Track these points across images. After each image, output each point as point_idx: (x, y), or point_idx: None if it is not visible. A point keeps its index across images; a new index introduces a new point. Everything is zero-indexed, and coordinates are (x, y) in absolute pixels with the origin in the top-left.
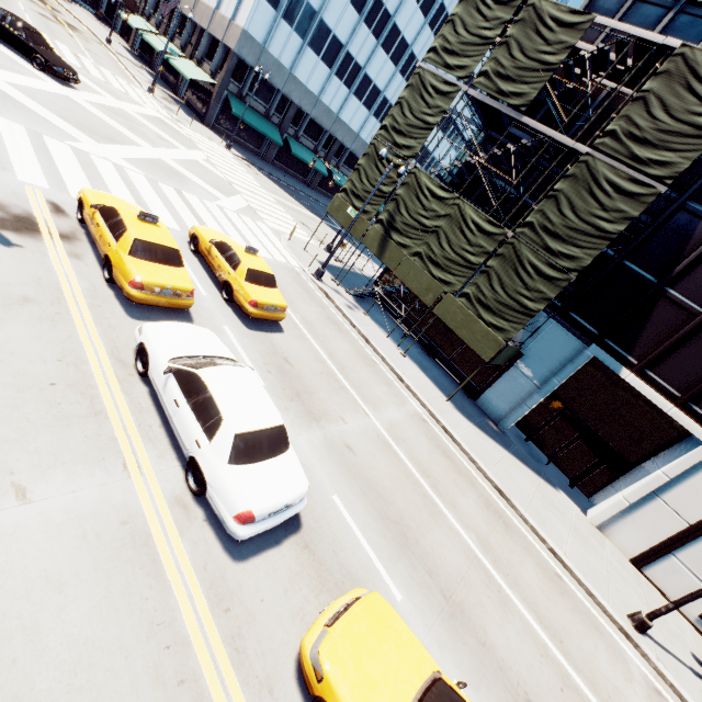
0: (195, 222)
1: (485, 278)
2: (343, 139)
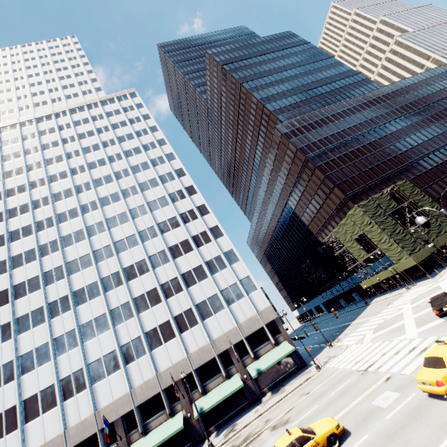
0: None
1: (443, 222)
2: None
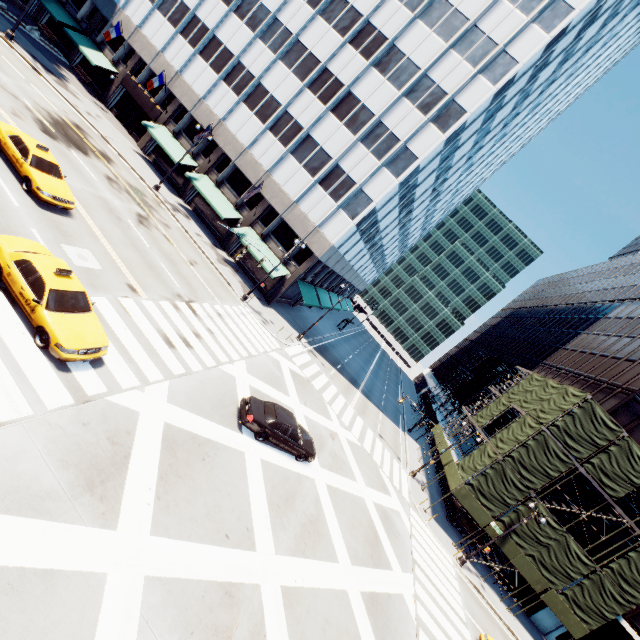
0: (452, 612)
1: (579, 588)
2: (347, 276)
